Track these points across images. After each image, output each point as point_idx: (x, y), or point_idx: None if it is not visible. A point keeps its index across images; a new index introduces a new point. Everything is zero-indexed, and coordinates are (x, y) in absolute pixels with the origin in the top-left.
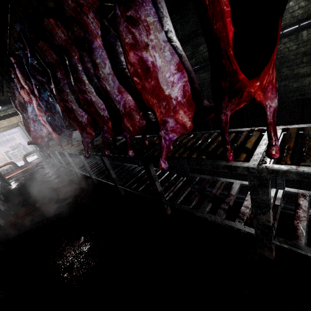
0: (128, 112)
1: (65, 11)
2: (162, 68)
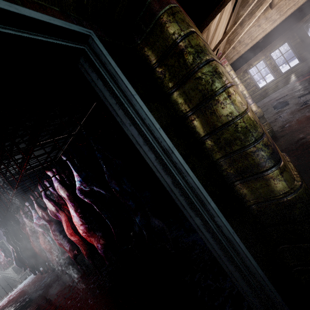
0: None
1: None
2: None
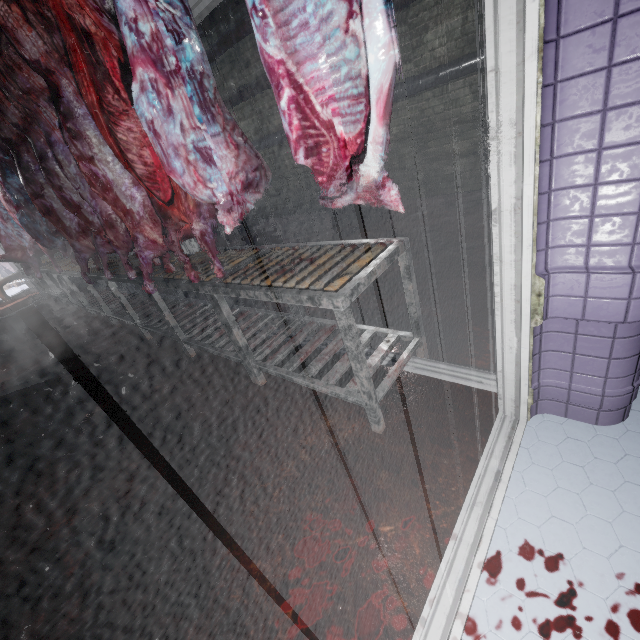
0: (107, 223)
1: (10, 96)
2: (116, 181)
